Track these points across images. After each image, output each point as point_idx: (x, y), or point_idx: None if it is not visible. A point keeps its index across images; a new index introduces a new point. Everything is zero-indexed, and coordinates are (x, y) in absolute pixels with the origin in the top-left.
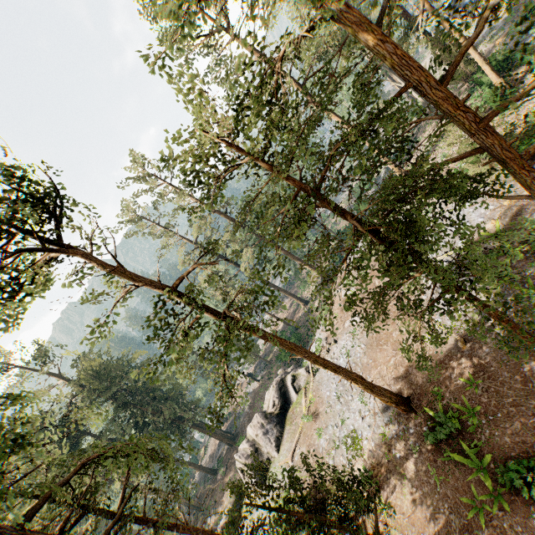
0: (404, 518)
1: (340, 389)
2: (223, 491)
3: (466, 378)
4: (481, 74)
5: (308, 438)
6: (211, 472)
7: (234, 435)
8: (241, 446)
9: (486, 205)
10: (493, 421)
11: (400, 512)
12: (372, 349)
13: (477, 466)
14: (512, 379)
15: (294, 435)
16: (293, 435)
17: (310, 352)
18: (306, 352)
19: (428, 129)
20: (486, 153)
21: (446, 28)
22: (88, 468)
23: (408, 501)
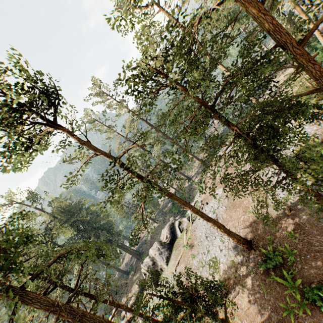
0: (242, 312)
1: (208, 232)
2: (132, 285)
3: (289, 232)
4: (316, 43)
5: (186, 259)
6: (126, 273)
7: (140, 253)
8: (145, 260)
9: (319, 124)
10: (304, 260)
11: (240, 307)
12: (230, 209)
13: (291, 286)
14: (318, 236)
15: (178, 257)
16: (177, 257)
17: (194, 208)
18: (191, 208)
19: (277, 77)
20: (314, 93)
21: (297, 11)
22: (59, 263)
23: (245, 302)
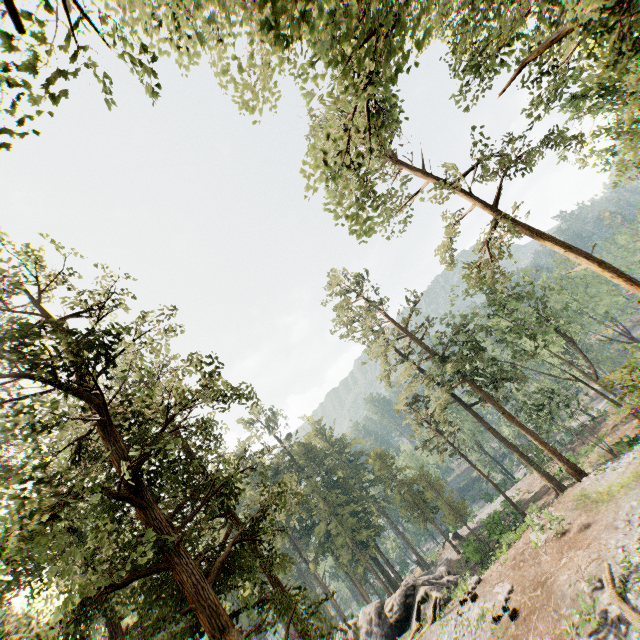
0: None
1: None
2: None
3: None
4: None
5: None
6: None
7: None
8: (349, 621)
9: None
10: None
11: None
12: None
13: None
14: None
15: None
16: None
17: None
18: None
19: None
20: None
21: None
22: None
23: None
